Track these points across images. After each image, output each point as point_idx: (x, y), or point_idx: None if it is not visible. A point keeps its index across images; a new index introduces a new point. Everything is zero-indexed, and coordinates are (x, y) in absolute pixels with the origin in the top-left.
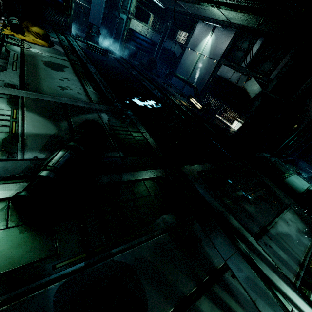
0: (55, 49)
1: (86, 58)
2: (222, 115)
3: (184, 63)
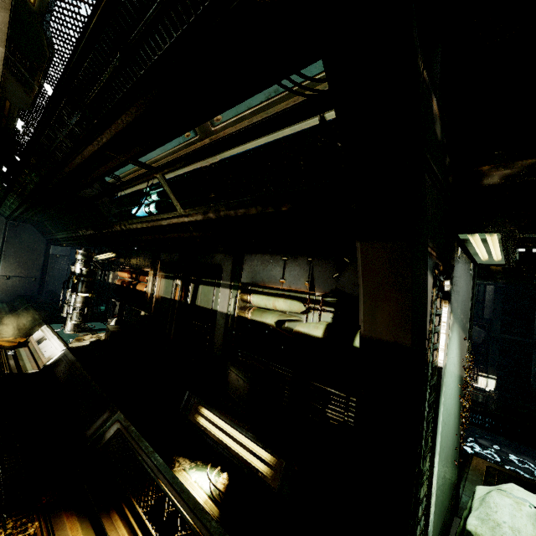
0: None
1: None
2: None
3: None
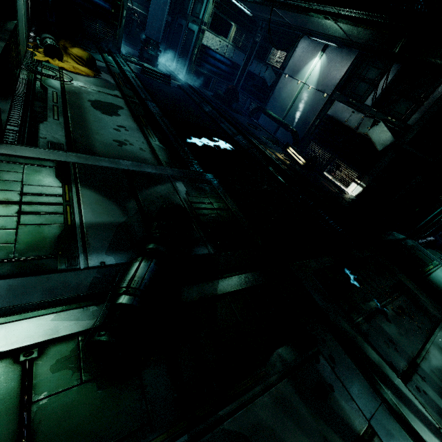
0: (103, 80)
1: (144, 91)
2: (332, 173)
3: (279, 96)
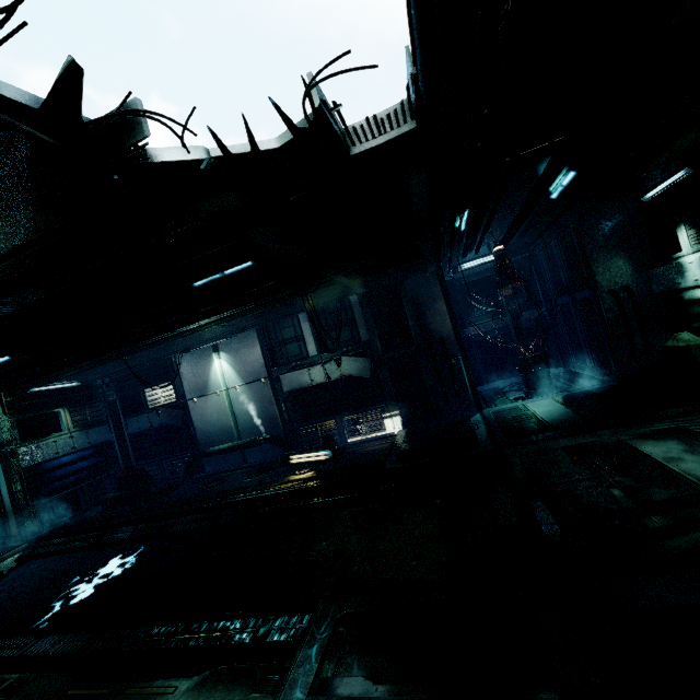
0: None
1: None
2: (356, 433)
3: (206, 424)
